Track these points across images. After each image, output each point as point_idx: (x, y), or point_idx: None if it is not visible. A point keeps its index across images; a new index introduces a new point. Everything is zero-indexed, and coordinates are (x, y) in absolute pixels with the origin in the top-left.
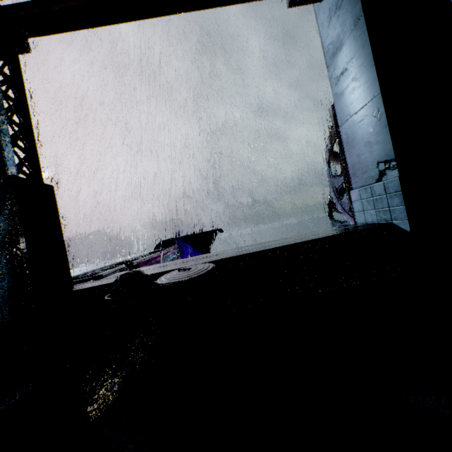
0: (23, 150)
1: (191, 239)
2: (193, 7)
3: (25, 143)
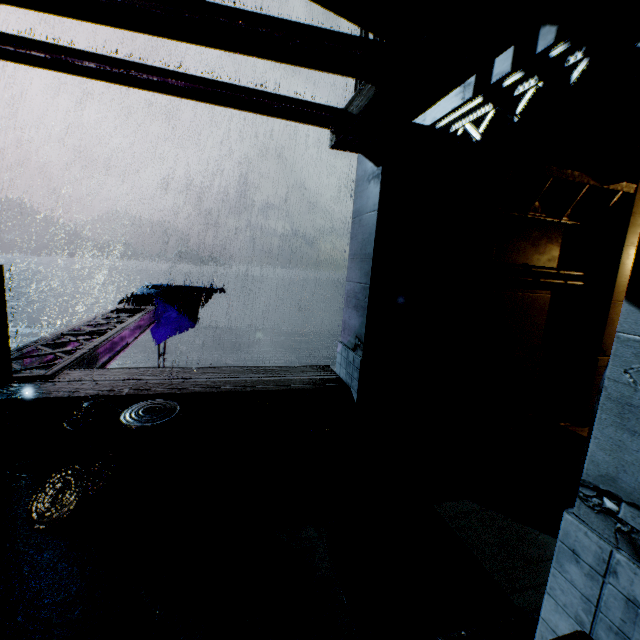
0: None
1: (178, 294)
2: (229, 106)
3: None
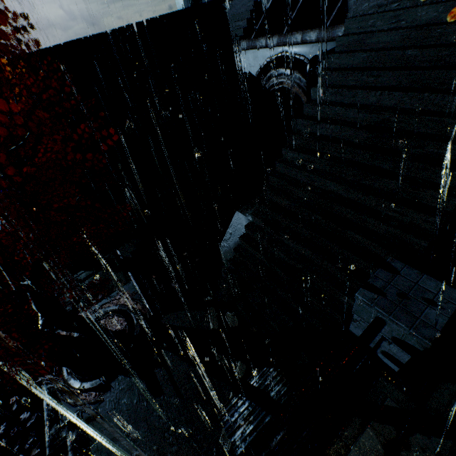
0: None
1: None
2: None
3: None
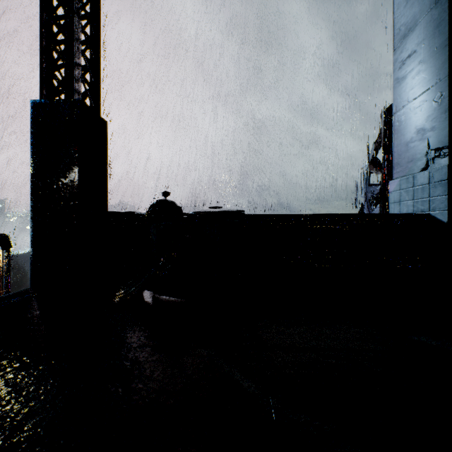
0: (88, 84)
1: None
2: None
3: (91, 77)
